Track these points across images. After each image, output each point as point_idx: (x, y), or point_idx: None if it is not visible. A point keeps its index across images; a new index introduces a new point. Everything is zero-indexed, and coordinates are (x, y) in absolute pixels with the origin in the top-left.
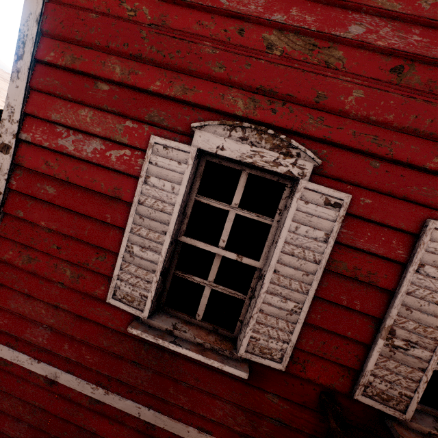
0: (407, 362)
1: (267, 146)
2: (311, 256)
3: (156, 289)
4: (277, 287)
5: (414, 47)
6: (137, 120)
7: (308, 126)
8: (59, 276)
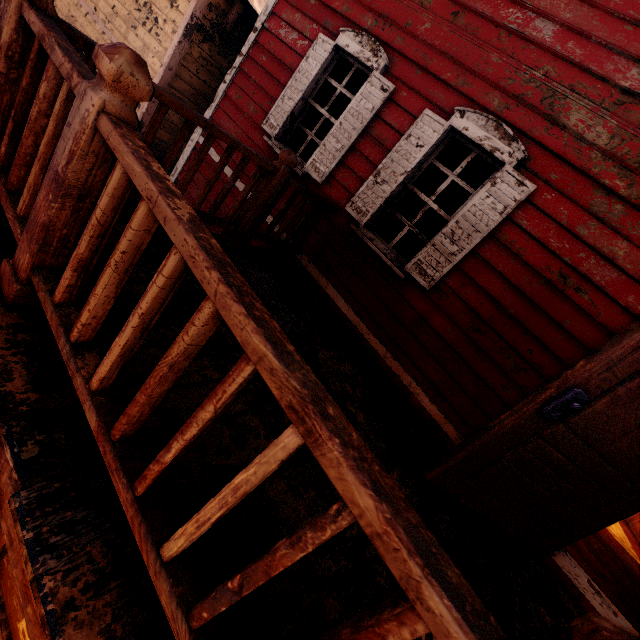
0: (378, 193)
1: (369, 49)
2: (361, 120)
3: (285, 123)
4: (338, 133)
5: (469, 0)
6: (319, 24)
7: (395, 42)
8: (247, 110)
